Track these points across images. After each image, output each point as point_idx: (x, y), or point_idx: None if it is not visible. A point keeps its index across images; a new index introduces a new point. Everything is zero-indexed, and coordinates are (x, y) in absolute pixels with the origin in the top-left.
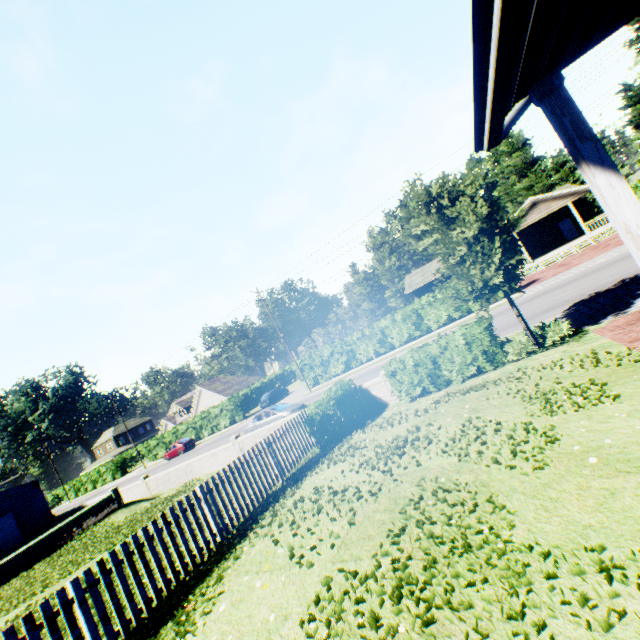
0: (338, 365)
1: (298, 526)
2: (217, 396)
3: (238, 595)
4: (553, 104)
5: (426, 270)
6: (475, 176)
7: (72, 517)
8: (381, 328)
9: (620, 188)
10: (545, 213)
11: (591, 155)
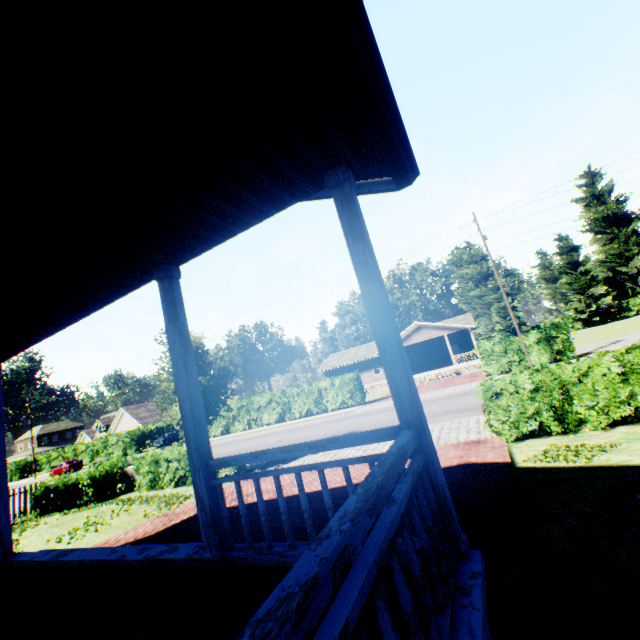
0: (220, 427)
1: None
2: (136, 422)
3: None
4: None
5: (344, 354)
6: (195, 343)
7: None
8: (259, 404)
9: None
10: (426, 337)
11: None
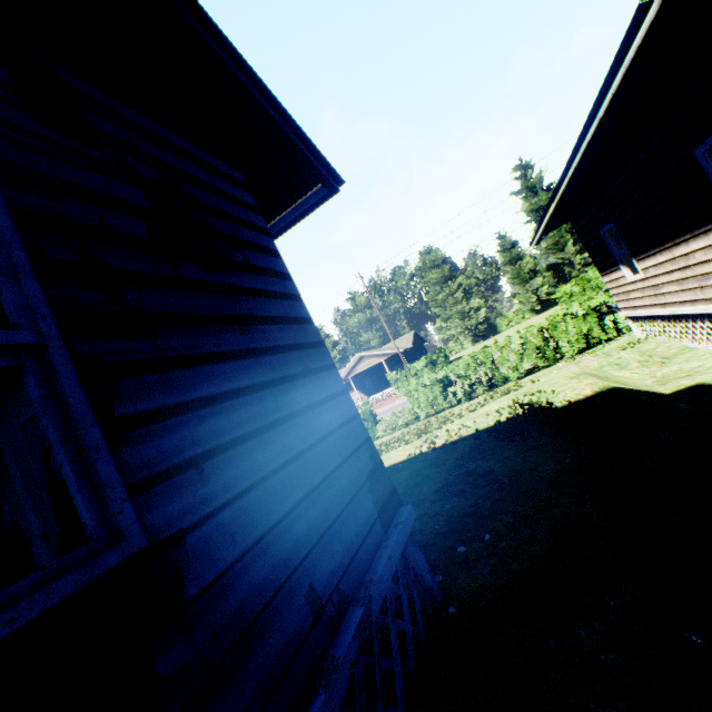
0: None
1: None
2: None
3: None
4: None
5: None
6: None
7: None
8: None
9: None
10: (369, 365)
11: None
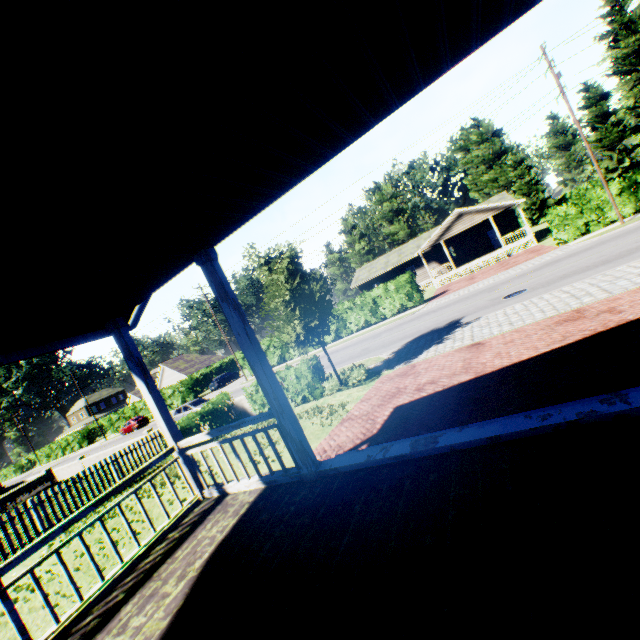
0: (274, 357)
1: (70, 534)
2: (179, 374)
3: (4, 580)
4: (115, 337)
5: (373, 266)
6: (292, 250)
7: (6, 494)
8: None
9: (145, 388)
10: (469, 225)
11: (133, 368)
